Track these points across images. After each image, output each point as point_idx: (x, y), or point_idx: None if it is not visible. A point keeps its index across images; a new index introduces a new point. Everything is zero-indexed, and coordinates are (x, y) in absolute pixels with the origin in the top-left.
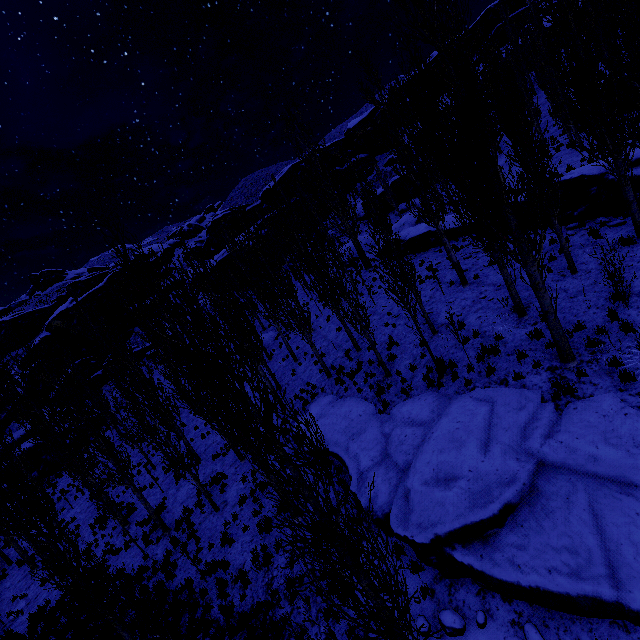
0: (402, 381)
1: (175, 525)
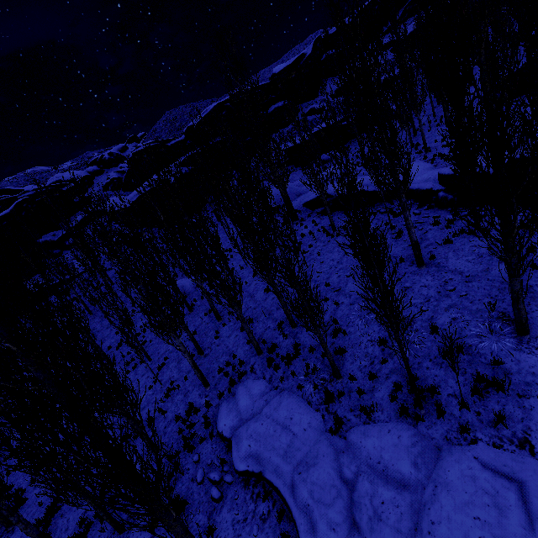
0: (359, 393)
1: None
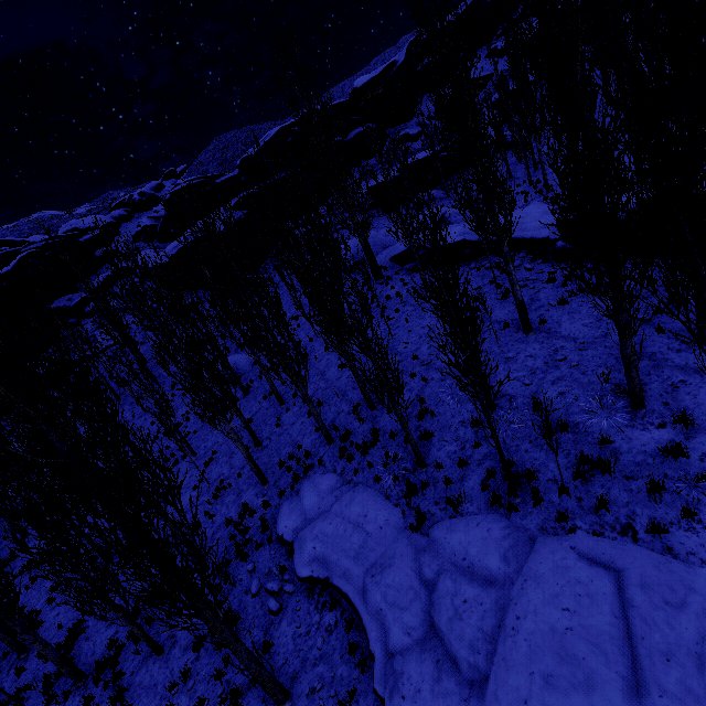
0: (446, 483)
1: (93, 675)
